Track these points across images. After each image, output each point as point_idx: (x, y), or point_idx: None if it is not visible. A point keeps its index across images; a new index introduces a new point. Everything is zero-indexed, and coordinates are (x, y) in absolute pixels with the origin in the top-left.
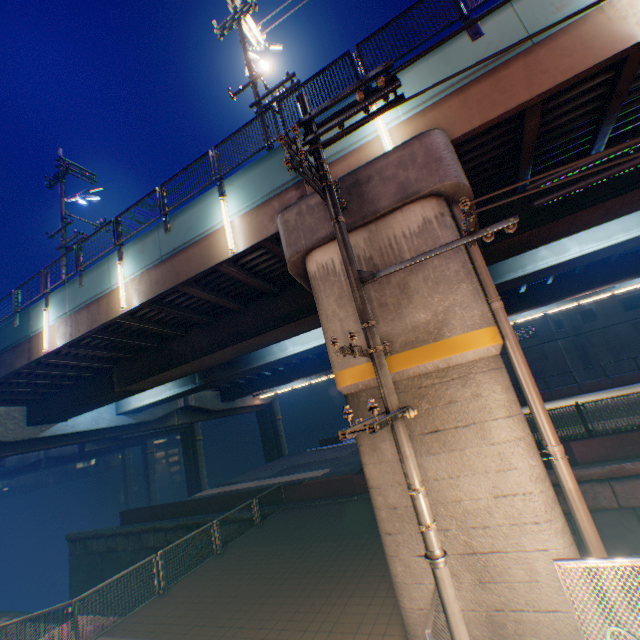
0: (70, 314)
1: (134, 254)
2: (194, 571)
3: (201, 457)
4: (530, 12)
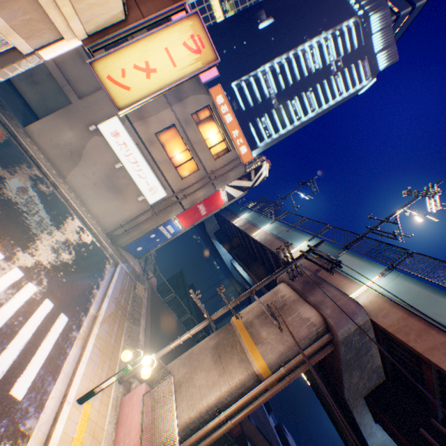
0: (247, 221)
1: (275, 226)
2: (172, 311)
3: (231, 315)
4: None
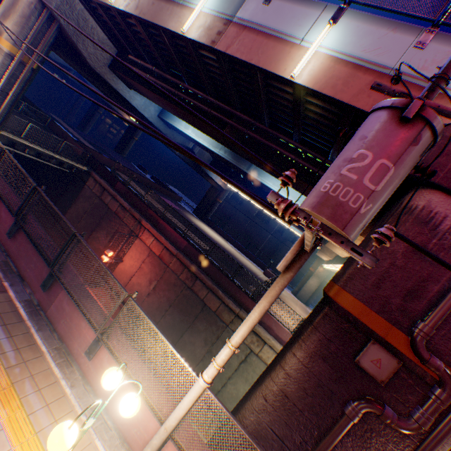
0: None
1: None
2: None
3: (93, 121)
4: None
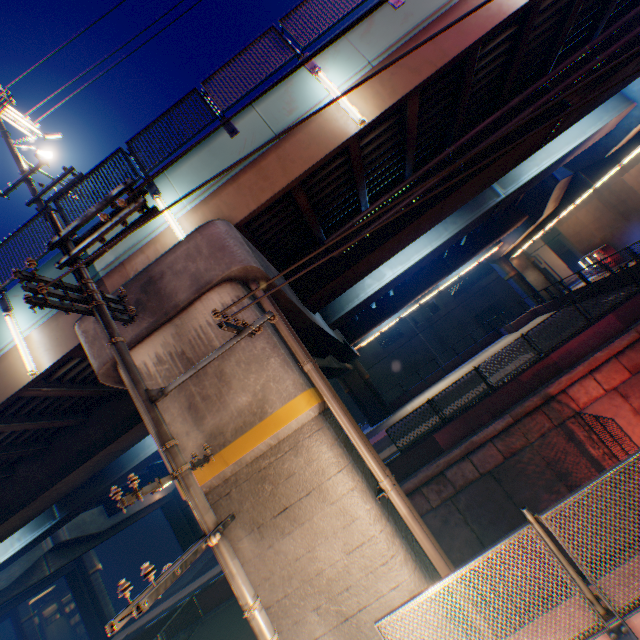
0: None
1: None
2: None
3: (102, 593)
4: (270, 114)
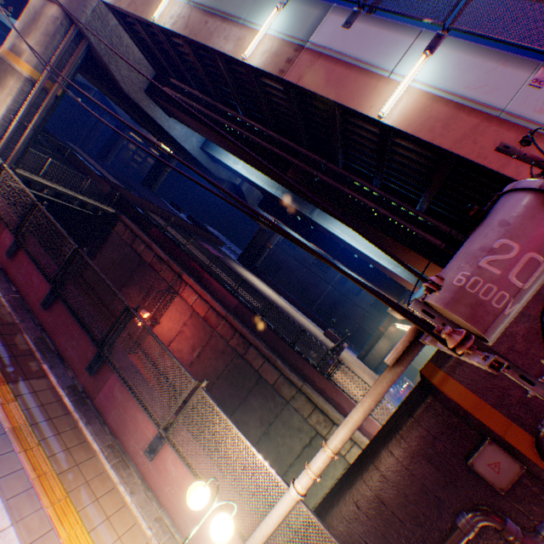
0: None
1: None
2: None
3: (116, 149)
4: None
